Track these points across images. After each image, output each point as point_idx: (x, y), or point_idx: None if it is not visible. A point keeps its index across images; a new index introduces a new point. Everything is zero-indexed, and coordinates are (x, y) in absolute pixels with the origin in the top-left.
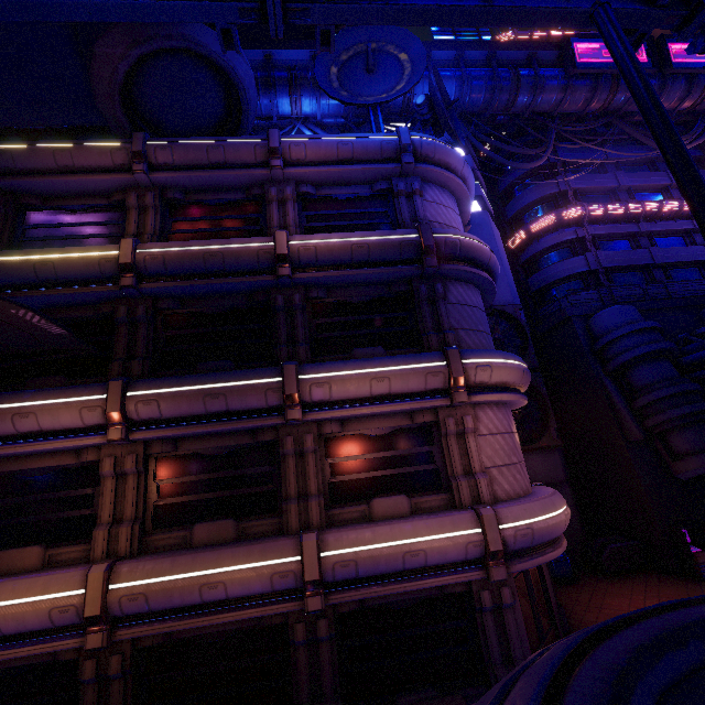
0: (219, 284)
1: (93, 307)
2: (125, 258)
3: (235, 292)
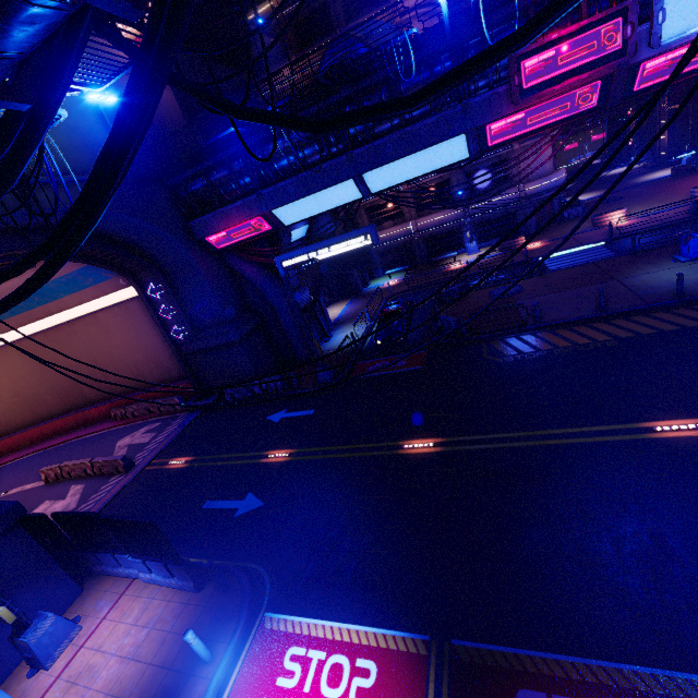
0: (307, 2)
1: (272, 32)
2: (275, 5)
3: (313, 2)
